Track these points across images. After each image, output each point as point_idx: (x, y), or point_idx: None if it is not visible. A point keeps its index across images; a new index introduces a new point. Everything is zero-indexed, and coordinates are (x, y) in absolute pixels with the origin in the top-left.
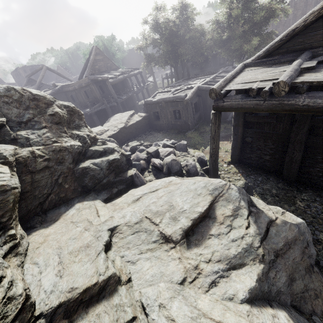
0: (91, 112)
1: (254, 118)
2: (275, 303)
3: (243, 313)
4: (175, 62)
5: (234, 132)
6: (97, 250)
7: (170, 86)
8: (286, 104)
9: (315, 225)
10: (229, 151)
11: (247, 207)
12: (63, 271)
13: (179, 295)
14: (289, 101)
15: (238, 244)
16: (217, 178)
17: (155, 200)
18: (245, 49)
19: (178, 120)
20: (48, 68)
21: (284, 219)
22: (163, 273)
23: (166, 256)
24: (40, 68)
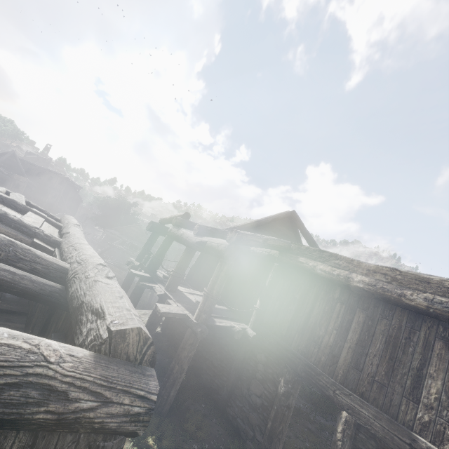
0: None
1: None
2: None
3: None
4: None
5: None
6: None
7: None
8: None
9: None
10: None
11: None
12: None
13: None
14: None
15: None
16: None
17: None
18: None
19: None
20: None
21: None
22: None
23: None
24: None
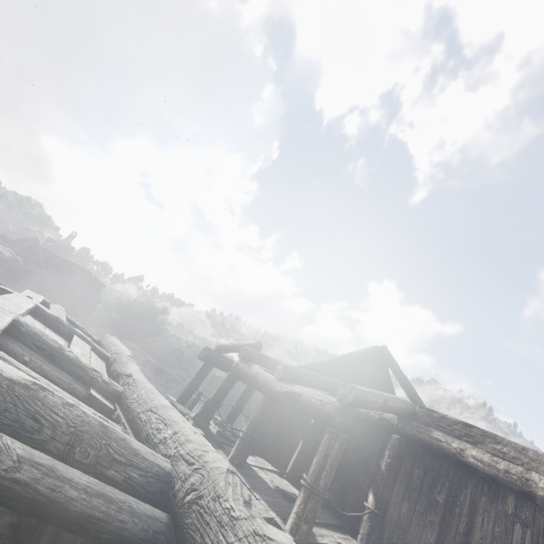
0: None
1: None
2: None
3: None
4: None
5: None
6: None
7: None
8: None
9: None
10: None
11: None
12: None
13: None
14: None
15: None
16: None
17: None
18: None
19: None
20: None
21: None
22: None
23: None
24: None
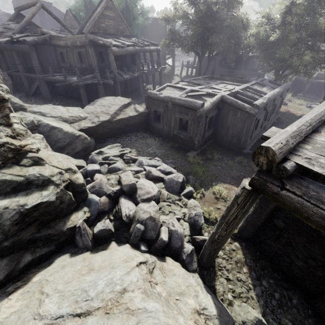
0: (77, 84)
1: None
2: None
3: None
4: (202, 51)
5: (261, 203)
6: None
7: (186, 81)
8: None
9: None
10: None
11: None
12: None
13: None
14: None
15: None
16: None
17: None
18: (294, 63)
19: (182, 133)
20: (44, 7)
21: None
22: None
23: None
24: (33, 4)
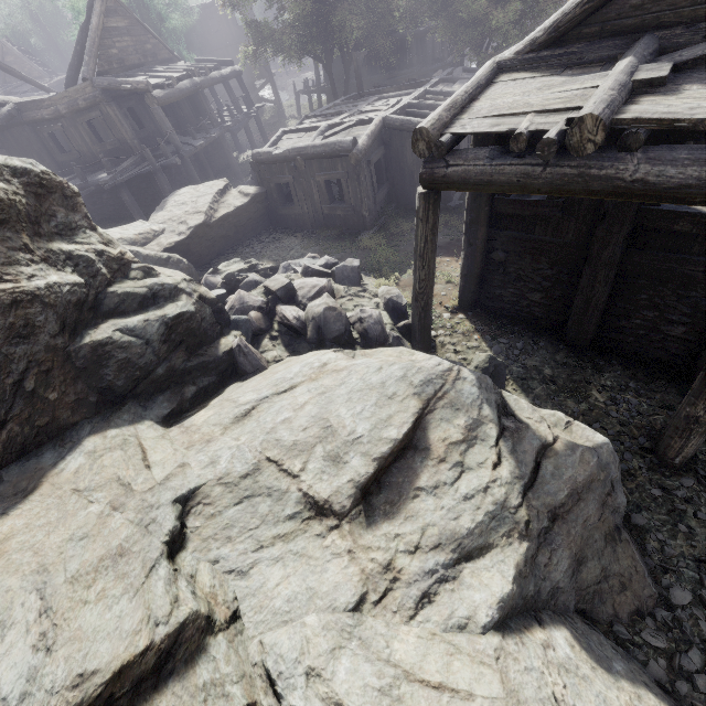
0: (114, 183)
1: (513, 205)
2: (548, 612)
3: (488, 654)
4: (327, 50)
5: (469, 239)
6: (146, 559)
7: (315, 115)
8: (596, 176)
9: (625, 440)
10: (456, 282)
11: (495, 418)
12: (54, 634)
13: (351, 641)
14: (602, 170)
15: (478, 504)
16: (432, 356)
17: (288, 414)
18: (494, 22)
19: (338, 206)
20: None
21: (570, 440)
22: (313, 592)
23: (319, 548)
24: None
